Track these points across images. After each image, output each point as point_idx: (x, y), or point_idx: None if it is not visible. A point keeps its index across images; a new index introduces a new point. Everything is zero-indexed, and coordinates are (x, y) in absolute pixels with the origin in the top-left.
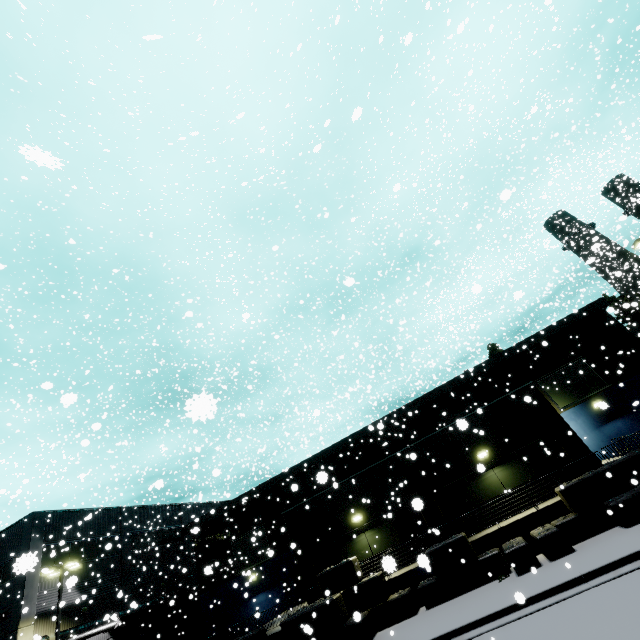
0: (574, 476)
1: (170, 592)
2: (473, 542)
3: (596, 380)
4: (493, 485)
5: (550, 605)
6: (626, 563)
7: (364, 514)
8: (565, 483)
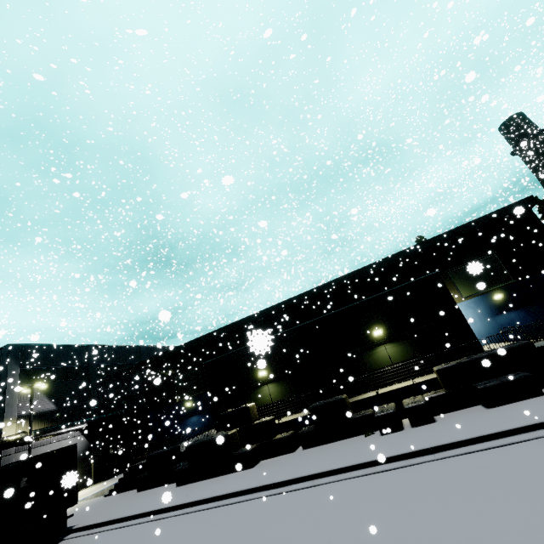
0: (455, 358)
1: (130, 407)
2: (352, 403)
3: (503, 275)
4: (382, 358)
5: (395, 469)
6: (474, 443)
7: (269, 370)
8: (443, 364)
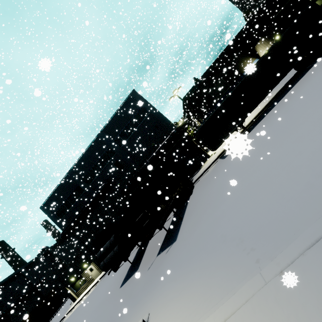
0: None
1: None
2: None
3: None
4: None
5: None
6: None
7: None
8: None
